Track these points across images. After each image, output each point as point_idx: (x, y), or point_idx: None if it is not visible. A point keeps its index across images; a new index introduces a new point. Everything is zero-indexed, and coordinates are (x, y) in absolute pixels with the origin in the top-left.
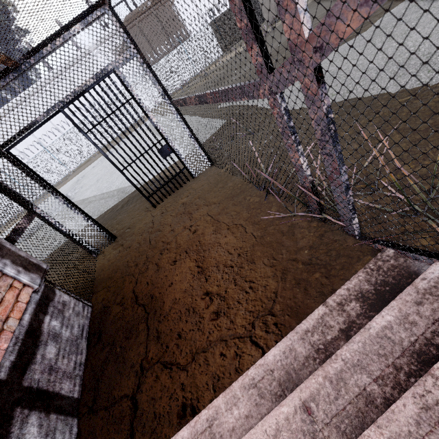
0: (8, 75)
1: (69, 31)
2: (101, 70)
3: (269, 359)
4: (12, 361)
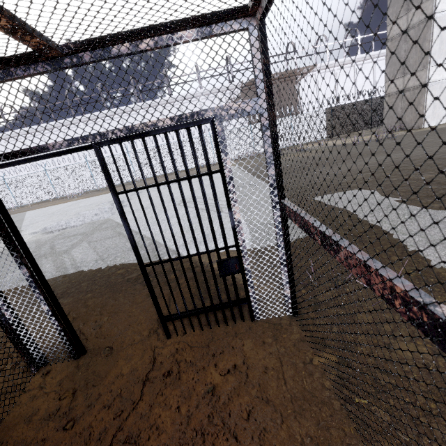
0: (36, 64)
1: (172, 35)
2: (193, 112)
3: None
4: None
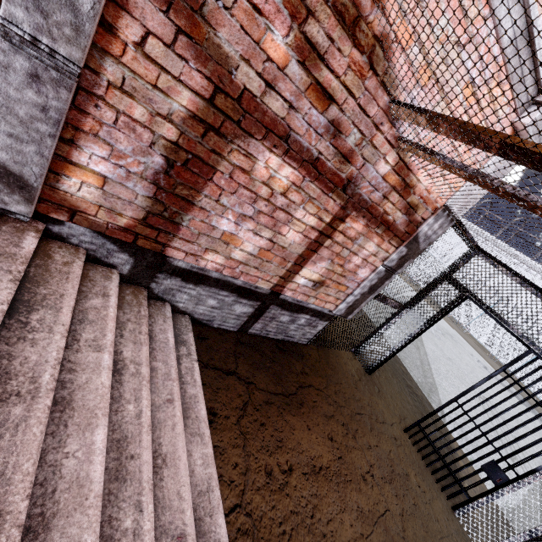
0: None
1: None
2: None
3: (220, 518)
4: (288, 300)
